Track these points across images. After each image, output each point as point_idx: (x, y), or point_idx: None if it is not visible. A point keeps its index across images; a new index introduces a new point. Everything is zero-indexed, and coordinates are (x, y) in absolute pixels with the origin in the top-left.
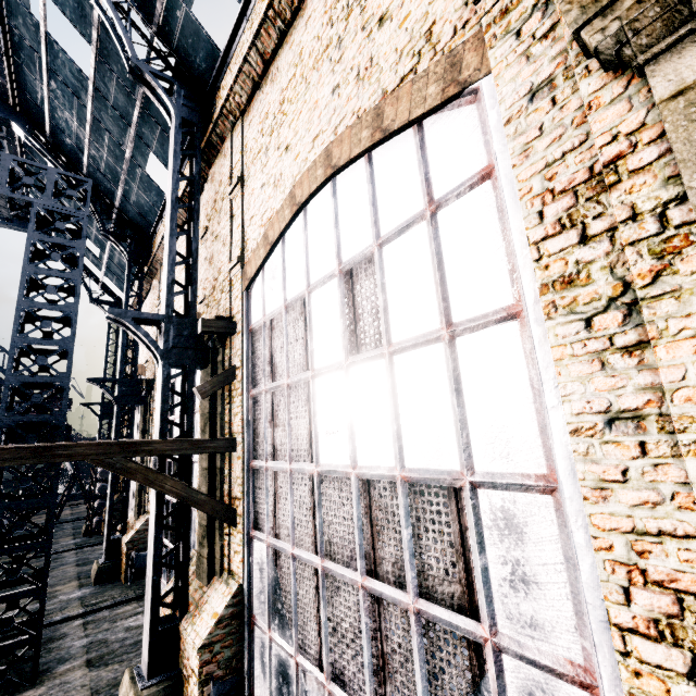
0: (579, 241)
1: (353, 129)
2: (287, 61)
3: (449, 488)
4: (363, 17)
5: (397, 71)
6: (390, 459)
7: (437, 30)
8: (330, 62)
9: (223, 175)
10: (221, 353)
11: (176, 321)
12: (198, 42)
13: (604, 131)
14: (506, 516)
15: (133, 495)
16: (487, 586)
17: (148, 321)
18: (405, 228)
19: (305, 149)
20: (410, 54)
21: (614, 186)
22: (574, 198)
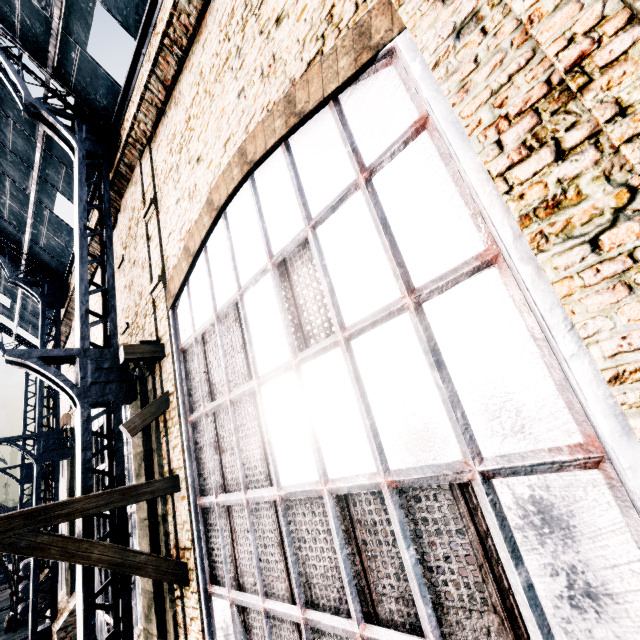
0: (555, 159)
1: (266, 122)
2: (189, 83)
3: (452, 486)
4: (259, 24)
5: (302, 58)
6: (369, 463)
7: (338, 11)
8: (231, 71)
9: (135, 201)
10: (150, 381)
11: (94, 353)
12: (97, 81)
13: (555, 37)
14: (540, 508)
15: (65, 566)
16: (538, 611)
17: (60, 359)
18: (338, 203)
19: (217, 155)
20: (313, 40)
21: (586, 87)
22: (536, 116)
